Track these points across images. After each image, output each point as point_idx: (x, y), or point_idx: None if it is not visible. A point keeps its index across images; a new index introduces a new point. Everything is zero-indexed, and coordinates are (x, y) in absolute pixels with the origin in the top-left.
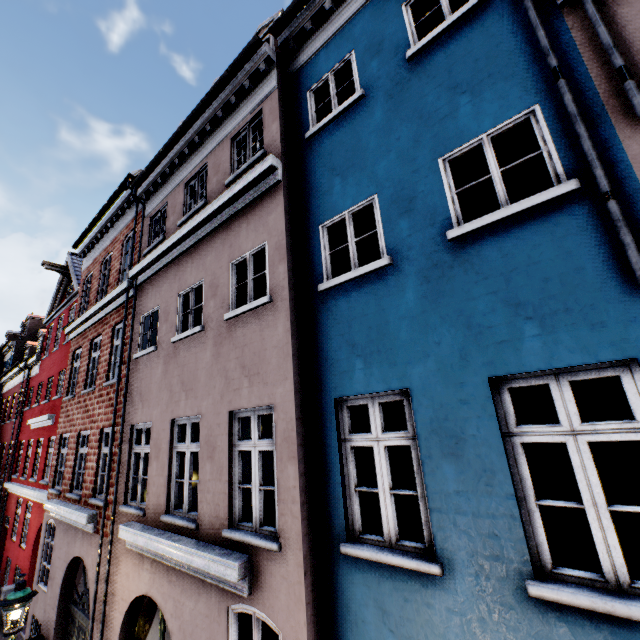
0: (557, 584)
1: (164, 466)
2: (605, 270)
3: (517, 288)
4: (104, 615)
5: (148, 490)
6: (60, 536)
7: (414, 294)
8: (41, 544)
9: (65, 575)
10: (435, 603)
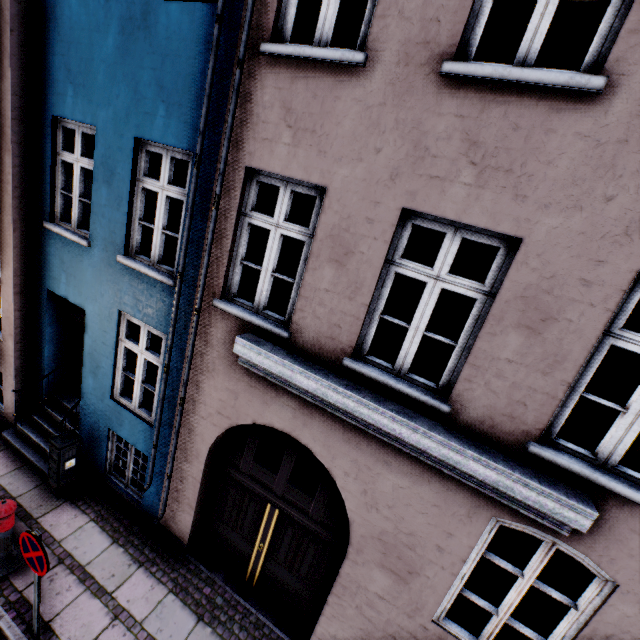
0: (132, 259)
1: None
2: (204, 84)
3: (165, 73)
4: None
5: None
6: None
7: (113, 41)
8: None
9: None
10: (85, 261)
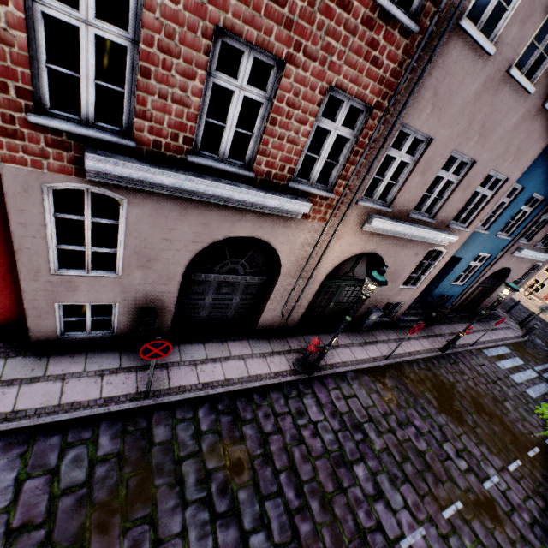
0: (498, 234)
1: (427, 183)
2: None
3: None
4: (316, 269)
5: (400, 195)
6: (162, 215)
7: None
8: (27, 223)
9: (194, 255)
10: (478, 239)
